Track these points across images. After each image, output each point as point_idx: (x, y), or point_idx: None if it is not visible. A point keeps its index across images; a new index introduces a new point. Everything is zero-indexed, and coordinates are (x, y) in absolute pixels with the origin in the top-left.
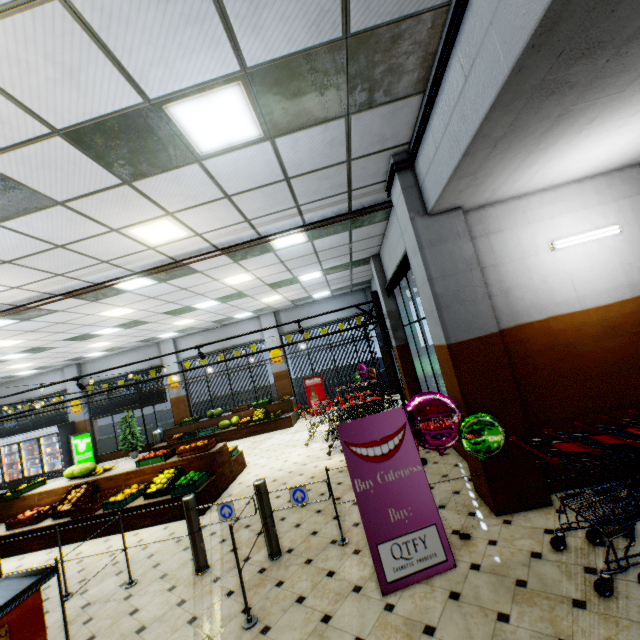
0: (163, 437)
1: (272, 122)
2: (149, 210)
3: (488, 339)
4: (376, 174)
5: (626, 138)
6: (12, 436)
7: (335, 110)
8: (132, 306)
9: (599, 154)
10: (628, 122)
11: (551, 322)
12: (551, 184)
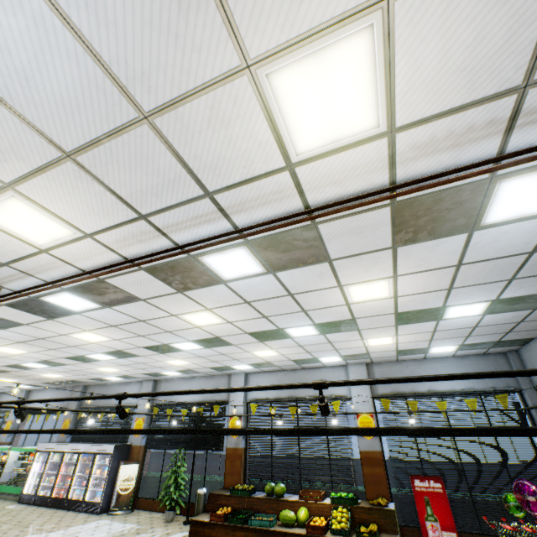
0: (207, 503)
1: None
2: None
3: None
4: None
5: None
6: (78, 443)
7: None
8: (220, 312)
9: None
10: None
11: None
12: None
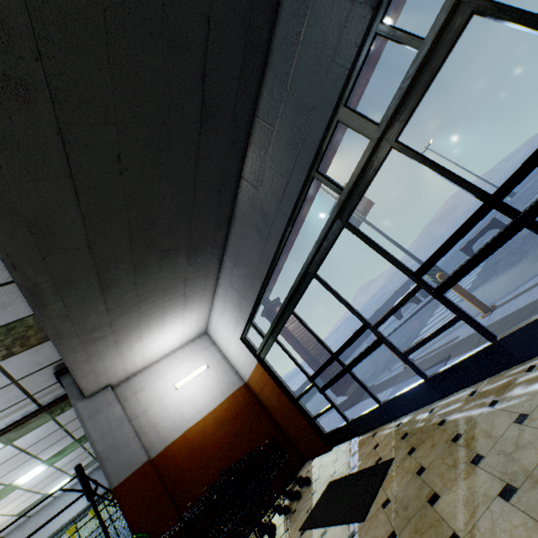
0: None
1: None
2: None
3: (143, 468)
4: (50, 379)
5: (177, 331)
6: None
7: None
8: None
9: (173, 338)
10: (166, 329)
11: (187, 434)
12: (165, 354)
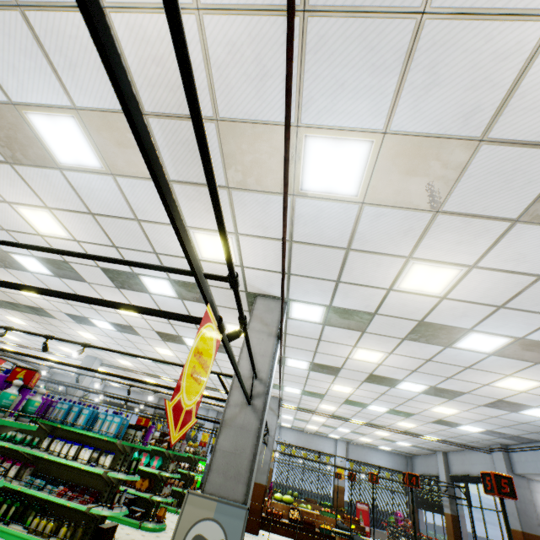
0: None
1: (481, 432)
2: (418, 423)
3: (538, 537)
4: (488, 443)
5: None
6: None
7: (498, 436)
8: (328, 420)
9: None
10: None
11: None
12: None
